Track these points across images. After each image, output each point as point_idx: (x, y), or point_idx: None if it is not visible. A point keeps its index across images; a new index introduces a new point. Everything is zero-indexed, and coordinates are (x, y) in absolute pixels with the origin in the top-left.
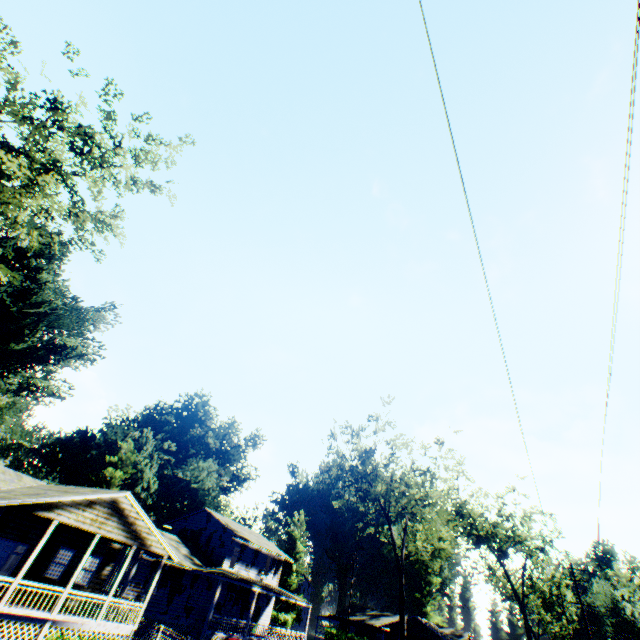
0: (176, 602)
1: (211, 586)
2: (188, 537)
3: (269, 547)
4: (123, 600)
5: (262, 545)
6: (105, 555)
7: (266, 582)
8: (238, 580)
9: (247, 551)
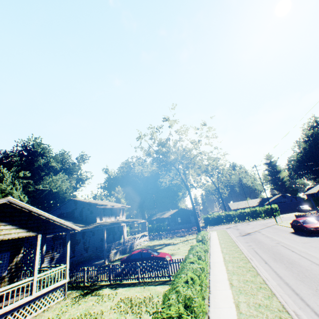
0: (77, 249)
1: (94, 233)
2: (66, 216)
3: (117, 205)
4: (49, 271)
5: (114, 205)
6: (11, 250)
7: (120, 220)
8: (113, 224)
9: (107, 210)
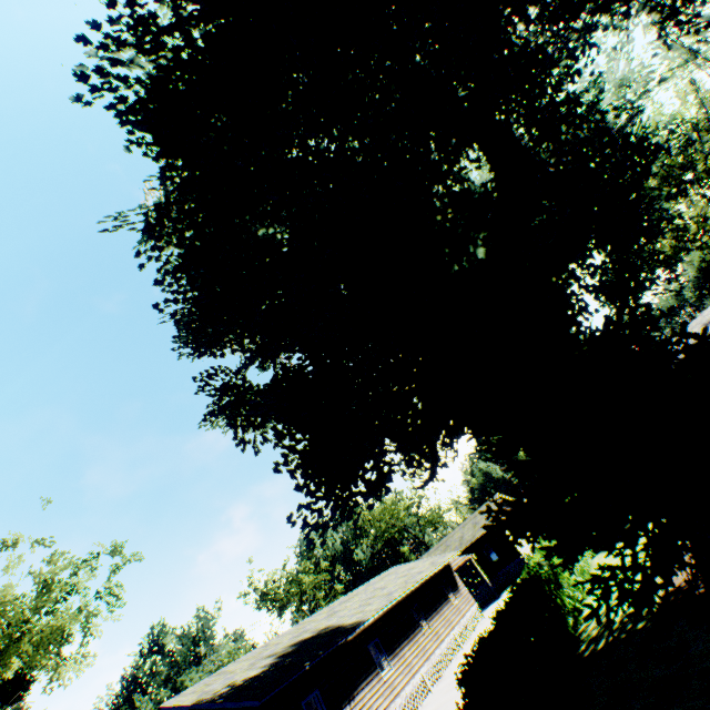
0: None
1: None
2: None
3: None
4: None
5: None
6: None
7: None
8: None
9: None
